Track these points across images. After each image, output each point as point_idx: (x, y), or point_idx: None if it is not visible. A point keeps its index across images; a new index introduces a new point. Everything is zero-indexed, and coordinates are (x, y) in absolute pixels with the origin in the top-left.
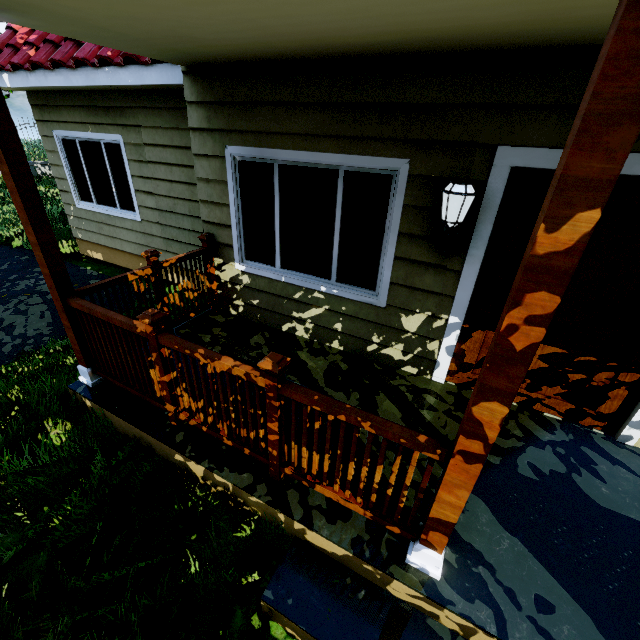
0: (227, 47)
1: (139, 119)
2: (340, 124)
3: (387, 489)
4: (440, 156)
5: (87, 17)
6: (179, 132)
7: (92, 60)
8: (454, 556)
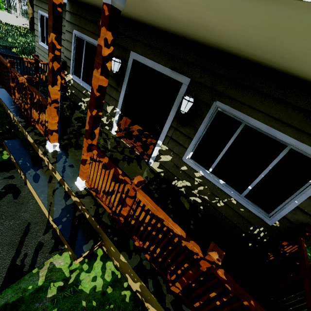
0: None
1: (64, 15)
2: None
3: (46, 123)
4: (120, 50)
5: None
6: None
7: None
8: (60, 152)
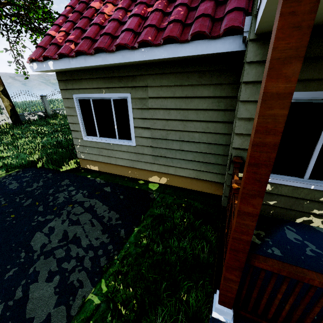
0: None
1: (147, 82)
2: None
3: None
4: None
5: None
6: (181, 87)
7: (131, 44)
8: None
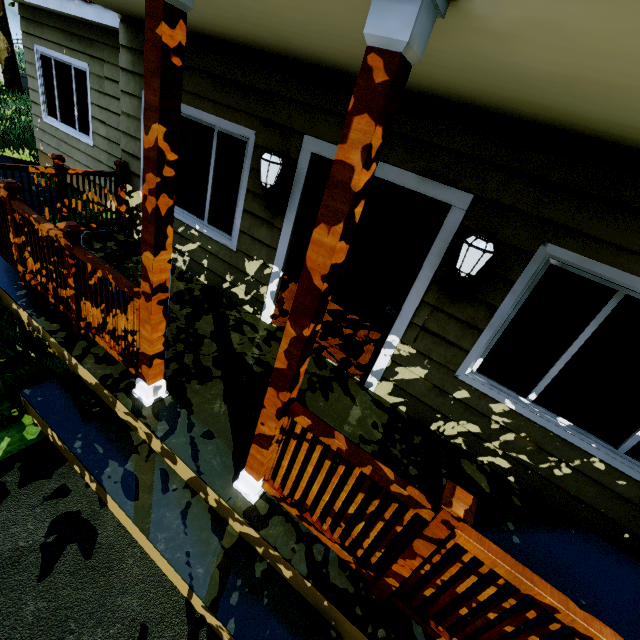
0: (128, 5)
1: (104, 54)
2: (217, 92)
3: (128, 335)
4: (274, 134)
5: None
6: None
7: None
8: (171, 401)
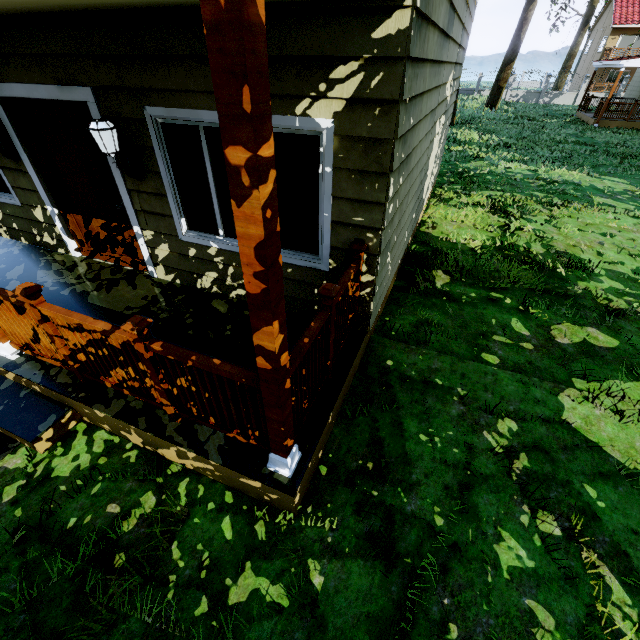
0: None
1: None
2: None
3: None
4: None
5: None
6: None
7: None
8: None
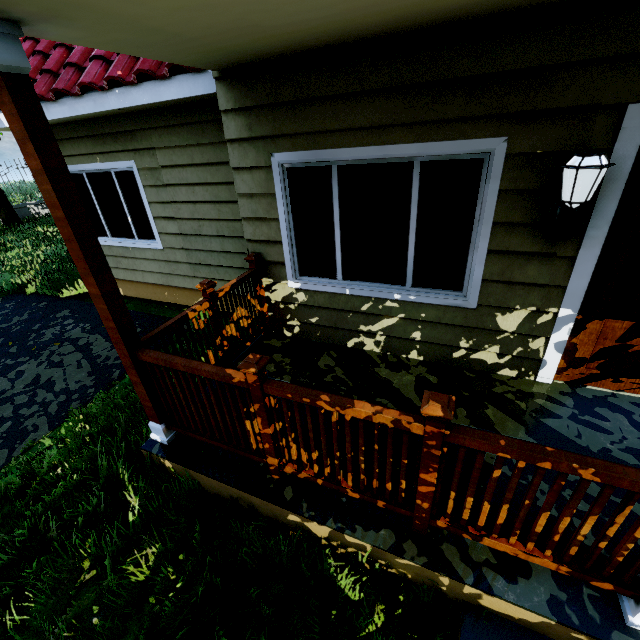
0: (290, 35)
1: (153, 141)
2: (416, 109)
3: (600, 542)
4: (548, 127)
5: (146, 14)
6: (199, 148)
7: (99, 83)
8: None
